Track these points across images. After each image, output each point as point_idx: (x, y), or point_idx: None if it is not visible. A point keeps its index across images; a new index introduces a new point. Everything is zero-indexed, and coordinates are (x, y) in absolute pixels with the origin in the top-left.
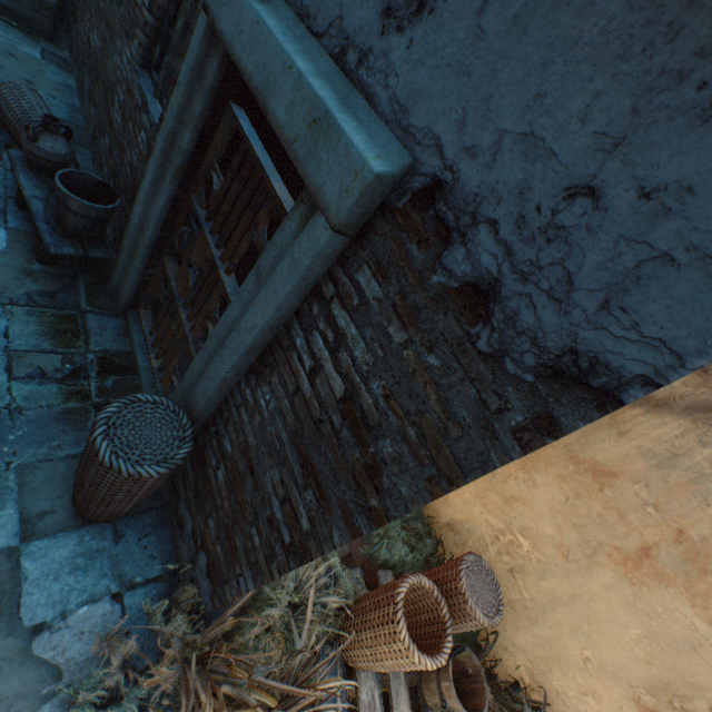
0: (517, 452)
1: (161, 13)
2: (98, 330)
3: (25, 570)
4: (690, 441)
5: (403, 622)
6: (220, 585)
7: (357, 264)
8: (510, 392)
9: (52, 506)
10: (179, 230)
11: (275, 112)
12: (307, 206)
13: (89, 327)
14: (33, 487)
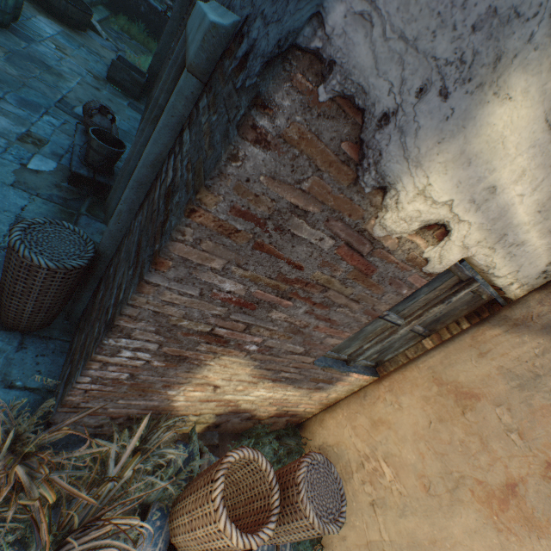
0: (235, 136)
1: None
2: (84, 226)
3: None
4: (550, 359)
5: (221, 482)
6: (67, 387)
7: (202, 97)
8: (243, 99)
9: None
10: None
11: (189, 40)
12: None
13: (79, 222)
14: None
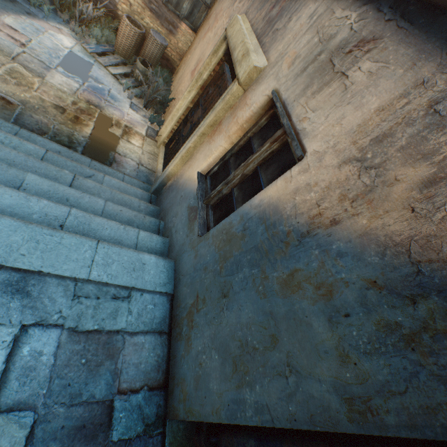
0: None
1: None
2: None
3: None
4: None
5: (126, 14)
6: None
7: None
8: None
9: None
10: None
11: None
12: None
13: None
14: None
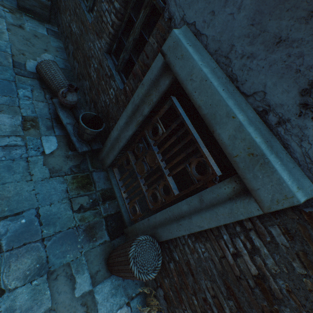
0: None
1: (117, 28)
2: (98, 180)
3: (96, 299)
4: None
5: None
6: (172, 307)
7: (270, 222)
8: None
9: (99, 268)
10: (137, 144)
11: (219, 134)
12: (238, 185)
13: (94, 179)
14: (91, 261)
